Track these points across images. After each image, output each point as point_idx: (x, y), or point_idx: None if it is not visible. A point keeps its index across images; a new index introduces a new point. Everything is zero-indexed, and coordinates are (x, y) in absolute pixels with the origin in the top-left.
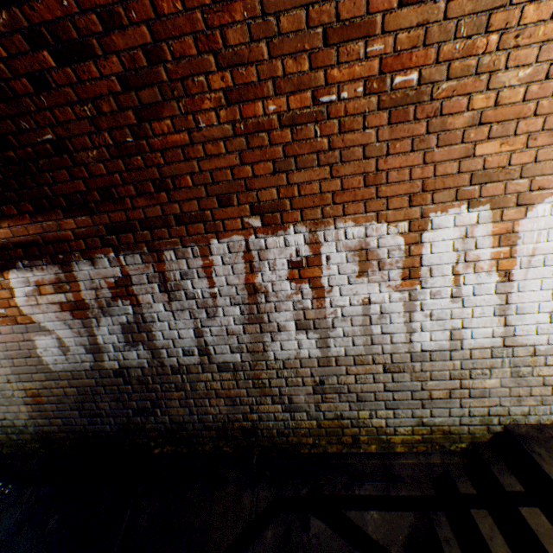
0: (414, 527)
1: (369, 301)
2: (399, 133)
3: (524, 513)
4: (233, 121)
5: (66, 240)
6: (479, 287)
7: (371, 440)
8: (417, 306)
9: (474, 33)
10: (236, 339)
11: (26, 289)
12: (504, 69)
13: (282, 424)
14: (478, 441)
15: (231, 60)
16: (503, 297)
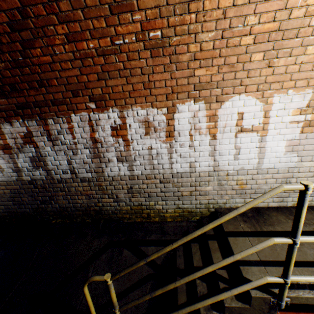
0: (169, 252)
1: (151, 147)
2: (157, 62)
3: (209, 242)
4: (73, 51)
5: None
6: (202, 142)
7: (156, 215)
8: (174, 150)
9: (183, 13)
10: (88, 165)
11: None
12: (201, 32)
13: (114, 208)
14: (204, 215)
15: (65, 18)
16: (213, 147)
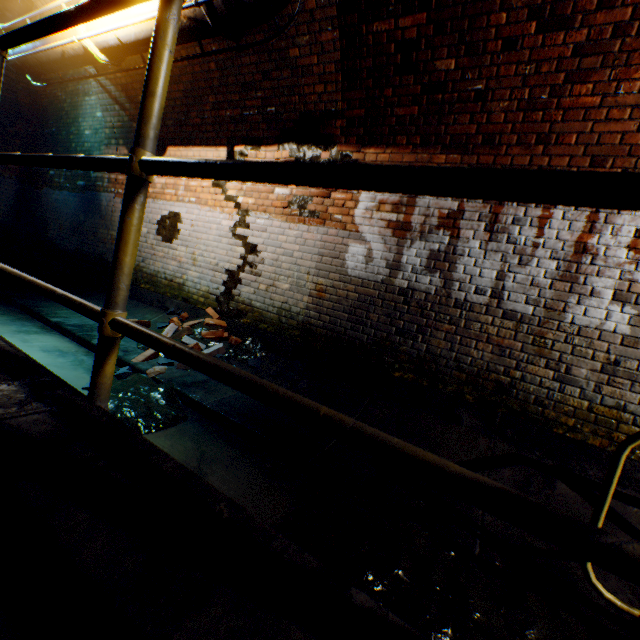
0: None
1: None
2: None
3: None
4: None
5: None
6: None
7: None
8: None
9: None
10: (537, 291)
11: (368, 204)
12: None
13: (545, 393)
14: None
15: None
16: None
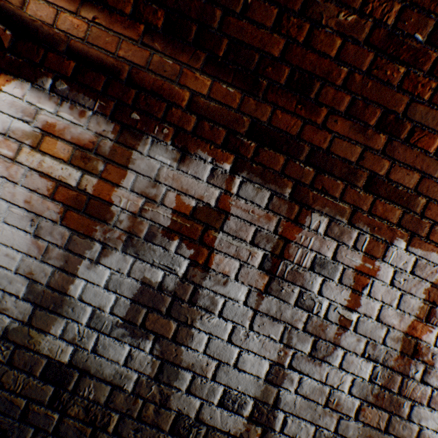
0: None
1: None
2: None
3: None
4: None
5: (167, 99)
6: None
7: None
8: None
9: None
10: (335, 420)
11: (14, 123)
12: None
13: None
14: None
15: None
16: None
